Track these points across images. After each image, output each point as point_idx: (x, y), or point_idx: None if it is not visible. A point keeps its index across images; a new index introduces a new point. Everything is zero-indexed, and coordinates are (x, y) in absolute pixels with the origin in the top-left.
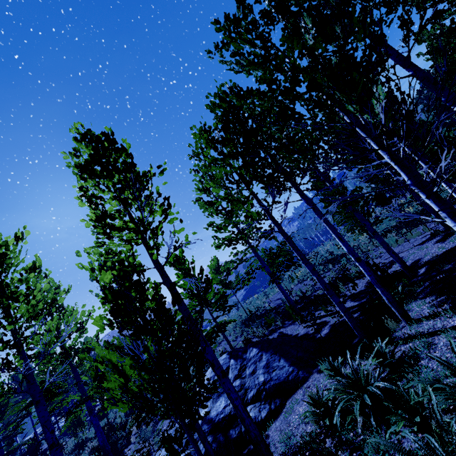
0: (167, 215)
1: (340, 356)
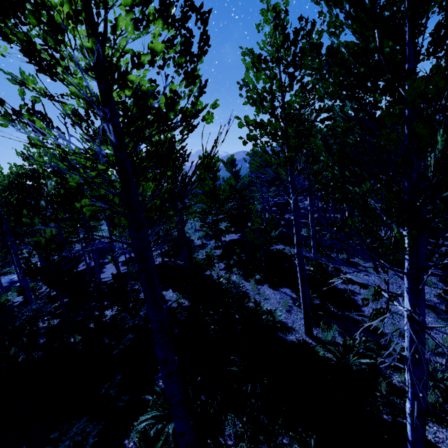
0: None
1: None
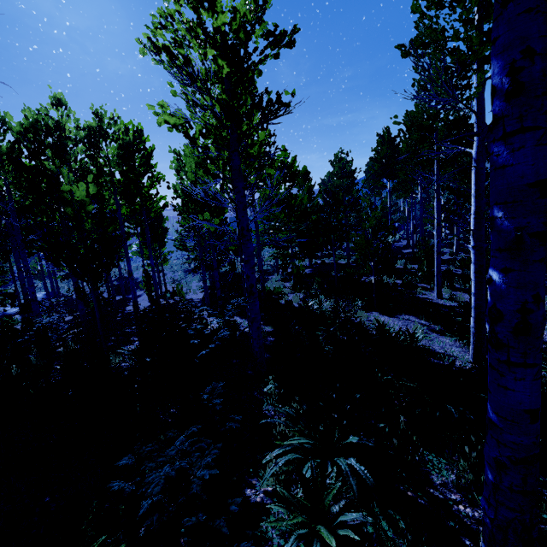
0: None
1: None
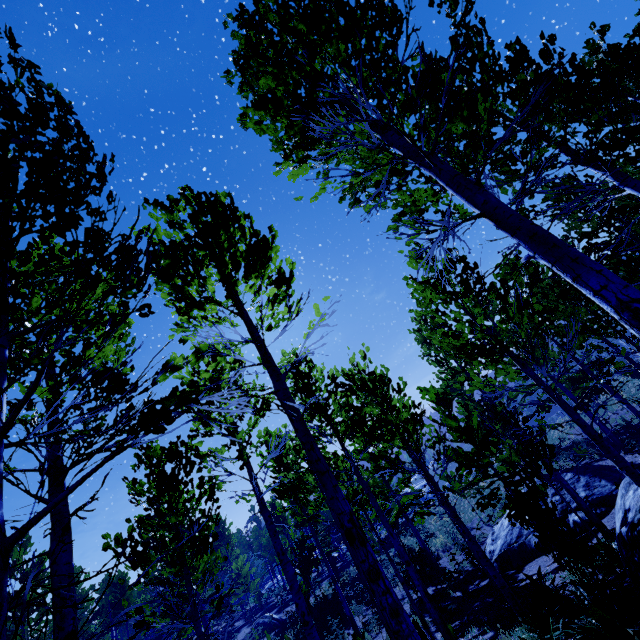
0: None
1: None
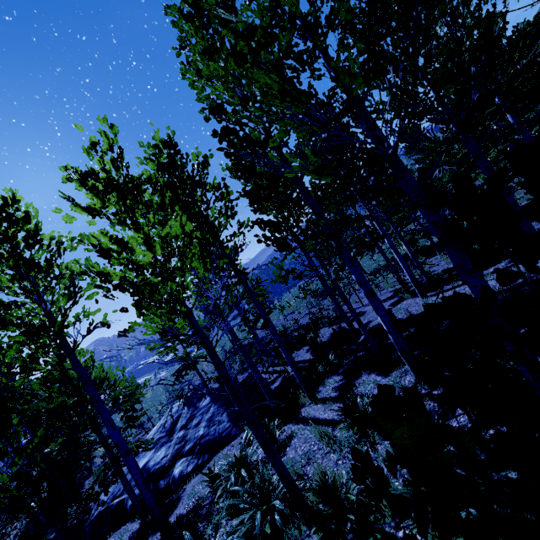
0: (74, 302)
1: (268, 418)
